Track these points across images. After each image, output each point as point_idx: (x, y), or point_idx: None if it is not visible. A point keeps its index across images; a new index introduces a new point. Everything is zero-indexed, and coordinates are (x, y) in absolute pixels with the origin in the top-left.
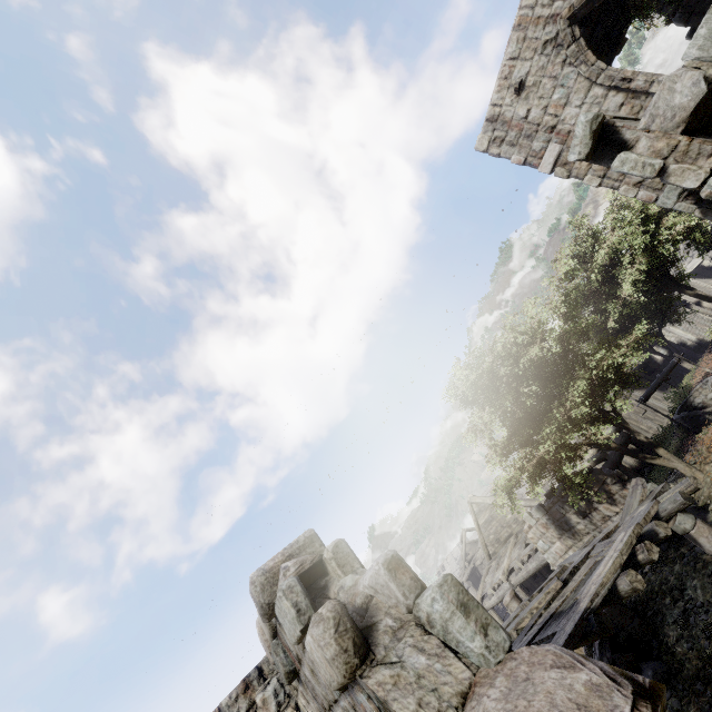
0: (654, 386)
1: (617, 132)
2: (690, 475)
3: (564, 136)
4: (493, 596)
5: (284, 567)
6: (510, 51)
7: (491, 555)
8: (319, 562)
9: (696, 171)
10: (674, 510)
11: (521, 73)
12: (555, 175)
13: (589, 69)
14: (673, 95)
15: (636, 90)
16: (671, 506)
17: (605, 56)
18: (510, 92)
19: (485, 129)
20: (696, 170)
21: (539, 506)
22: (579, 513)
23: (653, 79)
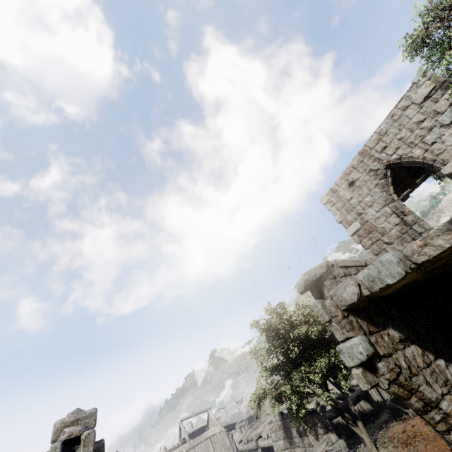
0: None
1: (323, 286)
2: (370, 448)
3: (364, 221)
4: (245, 444)
5: (64, 431)
6: (353, 163)
7: (258, 417)
8: (80, 436)
9: (341, 334)
10: None
11: (354, 177)
12: (353, 238)
13: (387, 196)
14: (345, 291)
15: (407, 222)
16: None
17: (423, 174)
18: (346, 183)
19: (328, 193)
20: (341, 333)
21: (279, 413)
22: (298, 432)
23: (417, 221)
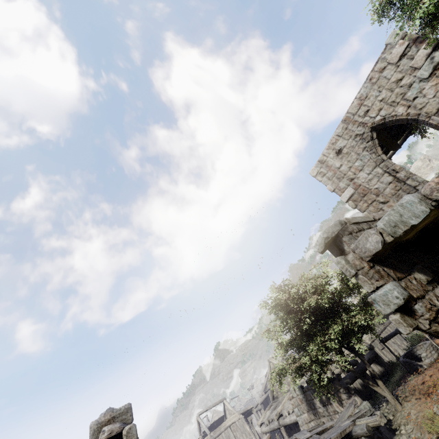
0: (392, 334)
1: (342, 243)
2: (393, 404)
3: (357, 186)
4: (267, 426)
5: (103, 431)
6: (337, 131)
7: (274, 398)
8: (120, 433)
9: (370, 285)
10: (360, 434)
11: (341, 145)
12: (348, 204)
13: (376, 157)
14: (367, 242)
15: (399, 178)
16: (359, 431)
17: (402, 136)
18: (333, 152)
19: (316, 165)
20: (370, 284)
21: (300, 387)
22: (321, 401)
23: (409, 176)
